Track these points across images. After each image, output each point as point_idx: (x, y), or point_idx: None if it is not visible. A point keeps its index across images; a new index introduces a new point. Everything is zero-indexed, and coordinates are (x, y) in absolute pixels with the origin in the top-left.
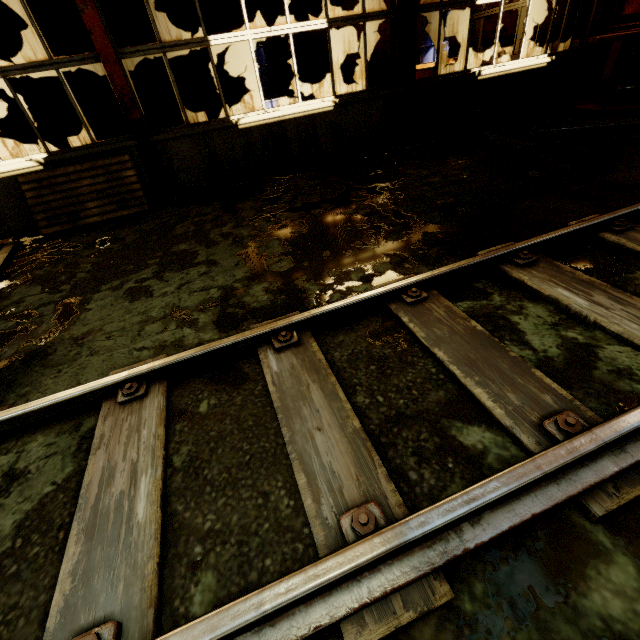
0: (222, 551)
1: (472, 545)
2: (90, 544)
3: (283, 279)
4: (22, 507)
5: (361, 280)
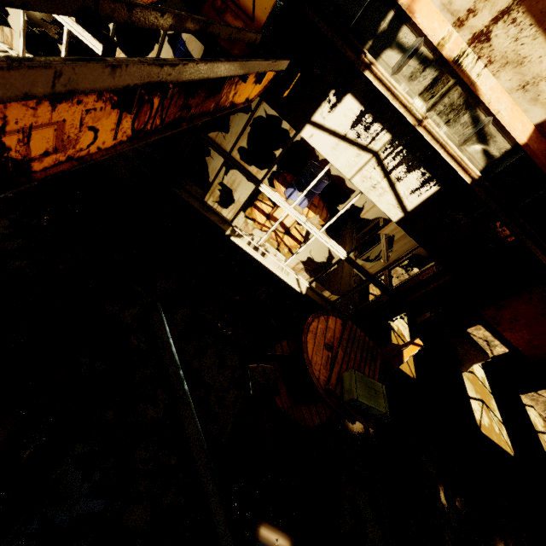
0: None
1: None
2: None
3: None
4: None
5: None
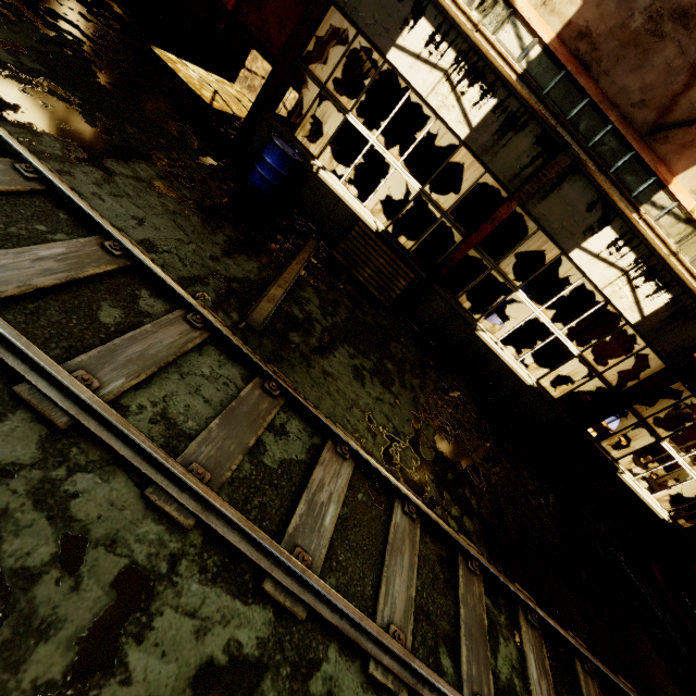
0: (341, 576)
1: (425, 695)
2: (308, 511)
3: (423, 464)
4: (284, 453)
5: (455, 518)
